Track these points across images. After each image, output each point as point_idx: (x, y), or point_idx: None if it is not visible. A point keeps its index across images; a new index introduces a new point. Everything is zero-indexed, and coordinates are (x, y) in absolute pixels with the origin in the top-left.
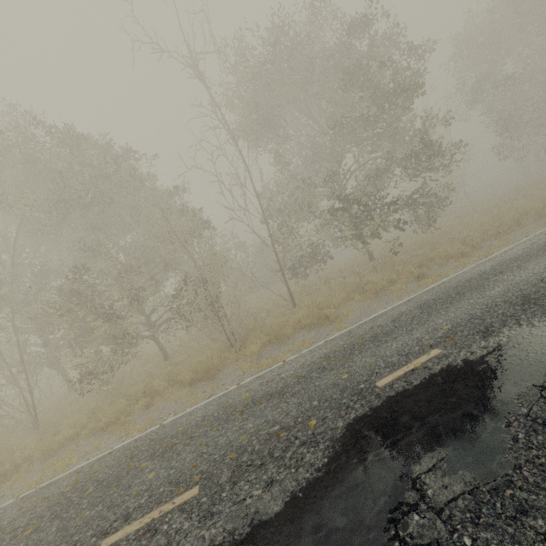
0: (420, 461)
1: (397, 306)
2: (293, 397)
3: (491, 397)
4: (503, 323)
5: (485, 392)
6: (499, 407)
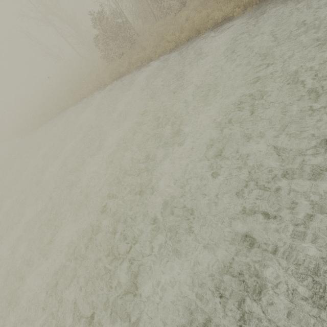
0: None
1: None
2: None
3: None
4: None
5: None
6: None
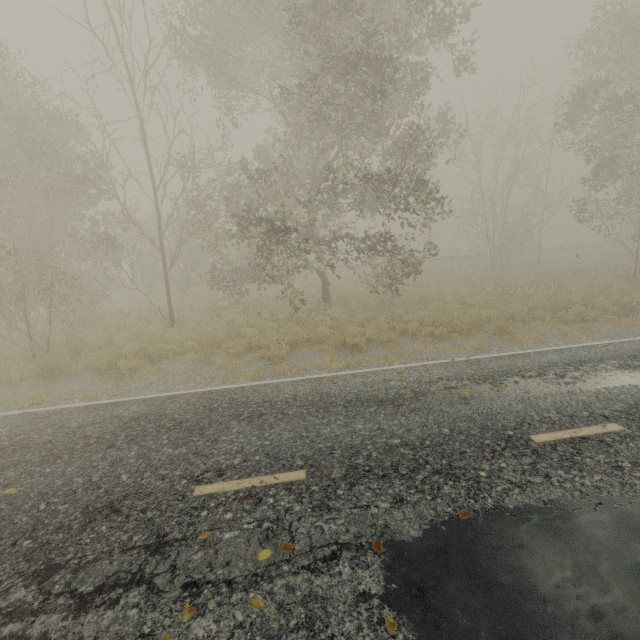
0: None
1: (148, 400)
2: None
3: None
4: None
5: None
6: None
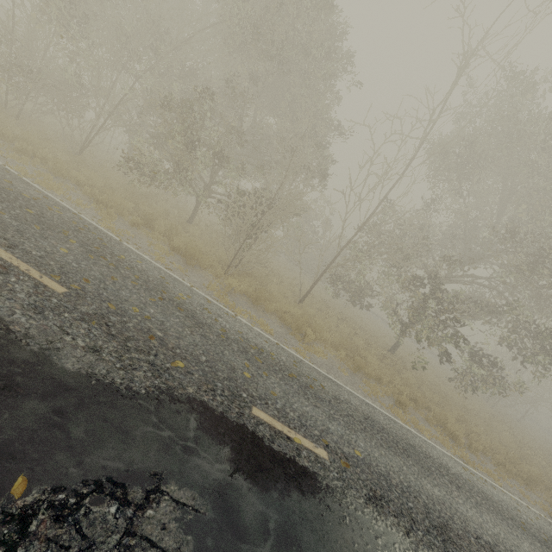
0: (184, 487)
1: (354, 395)
2: (200, 336)
3: (299, 537)
4: (398, 514)
5: (302, 527)
6: (292, 550)
